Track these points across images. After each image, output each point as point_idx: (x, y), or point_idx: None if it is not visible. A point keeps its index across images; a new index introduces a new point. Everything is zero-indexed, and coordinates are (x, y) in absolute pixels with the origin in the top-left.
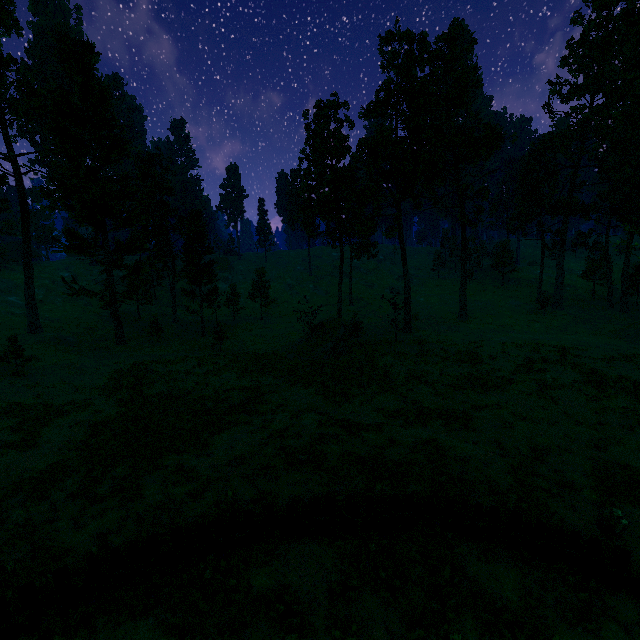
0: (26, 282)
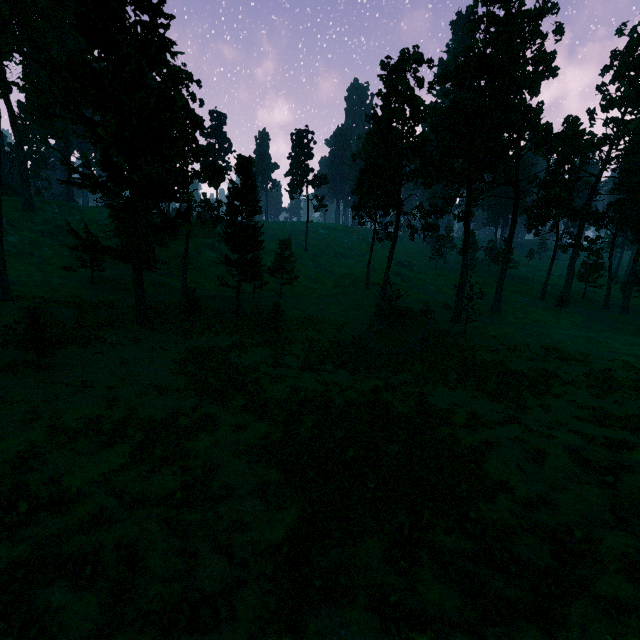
0: None
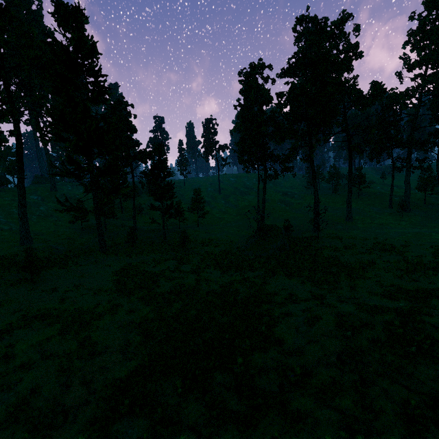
0: (19, 202)
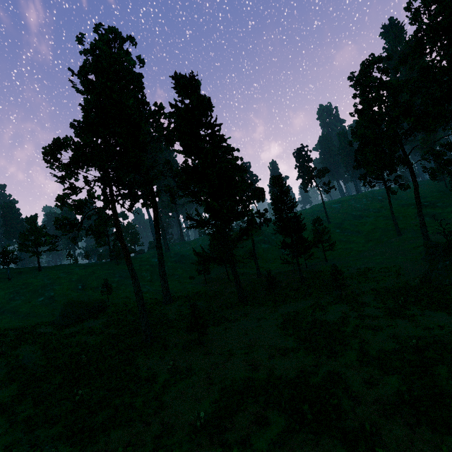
0: (159, 261)
